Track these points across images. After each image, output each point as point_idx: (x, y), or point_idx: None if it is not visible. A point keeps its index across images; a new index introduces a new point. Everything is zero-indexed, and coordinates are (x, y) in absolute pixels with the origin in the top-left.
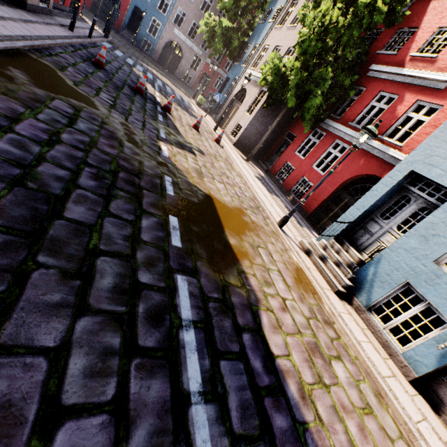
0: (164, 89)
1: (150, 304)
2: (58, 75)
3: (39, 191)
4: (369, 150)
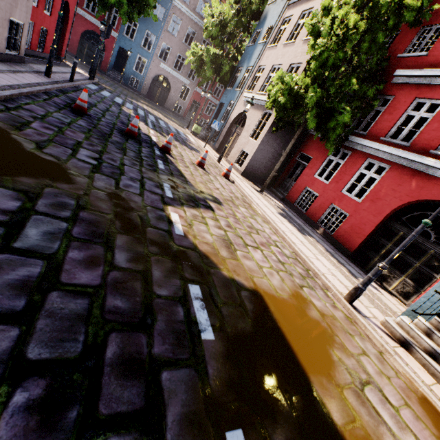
0: (158, 124)
1: None
2: (9, 139)
3: None
4: (422, 169)
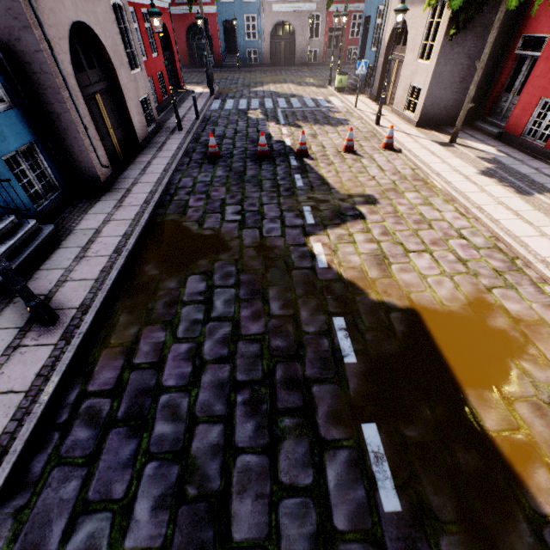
0: (290, 110)
1: None
2: (183, 228)
3: (200, 499)
4: None
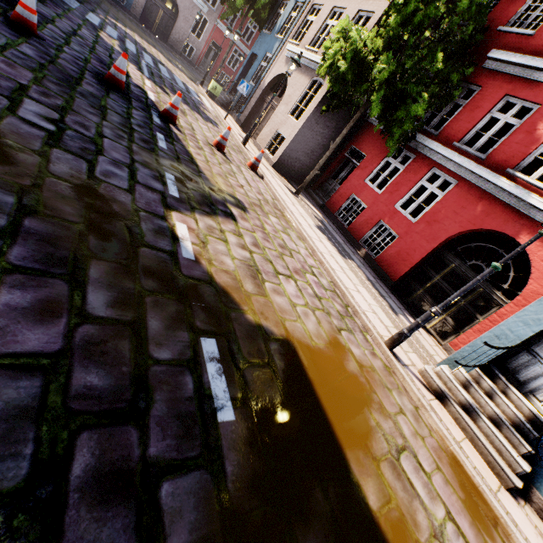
0: (157, 72)
1: None
2: None
3: None
4: (493, 192)
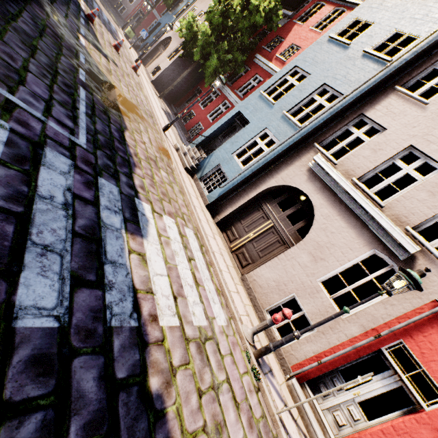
0: (91, 3)
1: (64, 81)
2: None
3: (2, 5)
4: None
